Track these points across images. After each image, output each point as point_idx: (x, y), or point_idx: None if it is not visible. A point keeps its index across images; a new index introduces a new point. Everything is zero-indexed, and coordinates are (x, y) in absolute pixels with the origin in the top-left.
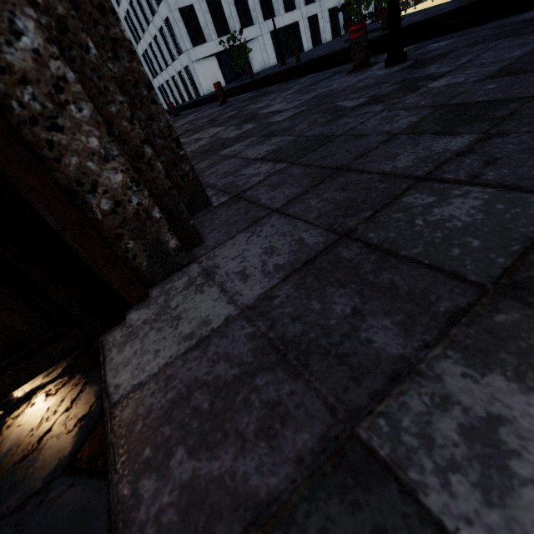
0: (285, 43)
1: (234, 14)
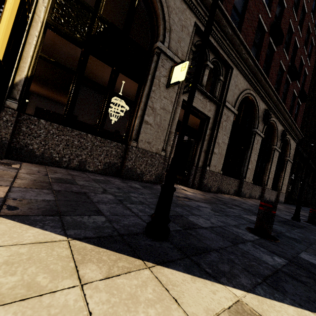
0: None
1: None
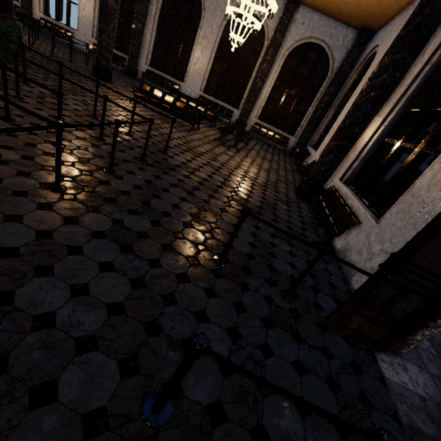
0: None
1: None
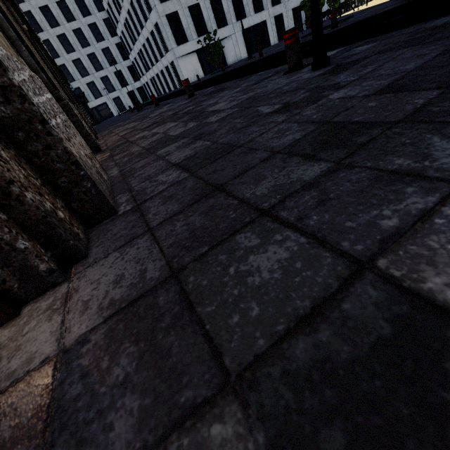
0: (255, 39)
1: (211, 17)
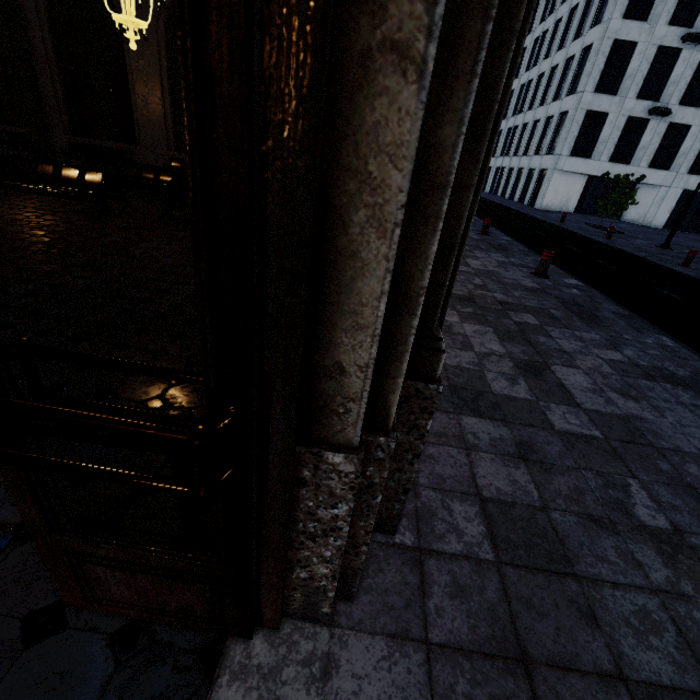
0: (694, 212)
1: (651, 147)
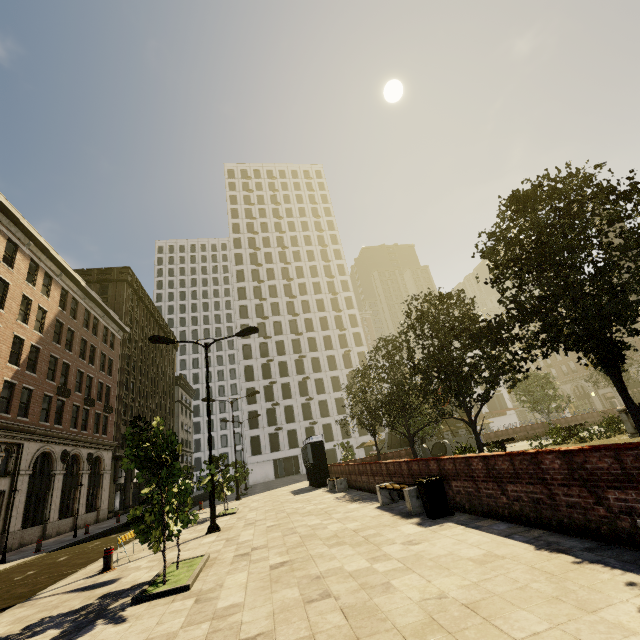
0: None
1: (286, 441)
